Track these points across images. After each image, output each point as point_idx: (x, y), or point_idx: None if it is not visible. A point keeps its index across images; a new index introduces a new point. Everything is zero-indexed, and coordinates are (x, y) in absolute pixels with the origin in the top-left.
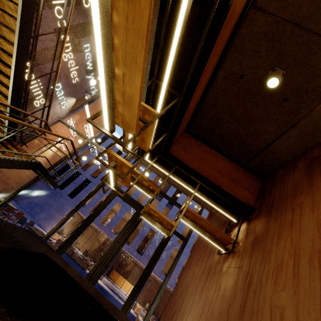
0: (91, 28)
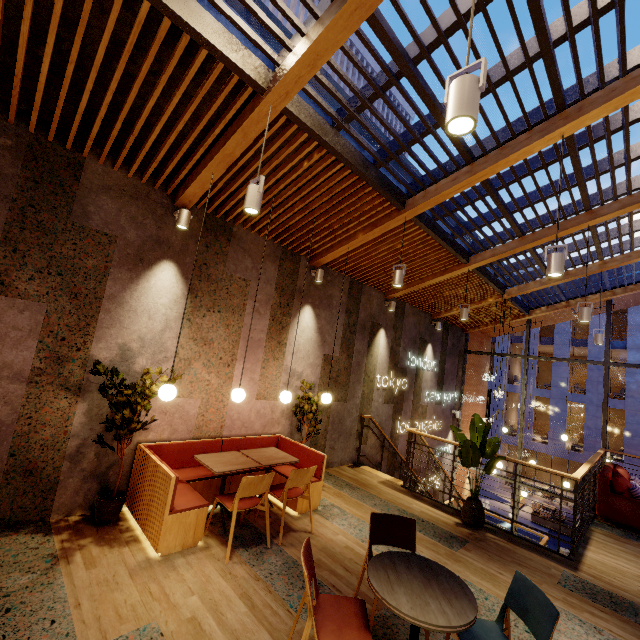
0: (418, 382)
